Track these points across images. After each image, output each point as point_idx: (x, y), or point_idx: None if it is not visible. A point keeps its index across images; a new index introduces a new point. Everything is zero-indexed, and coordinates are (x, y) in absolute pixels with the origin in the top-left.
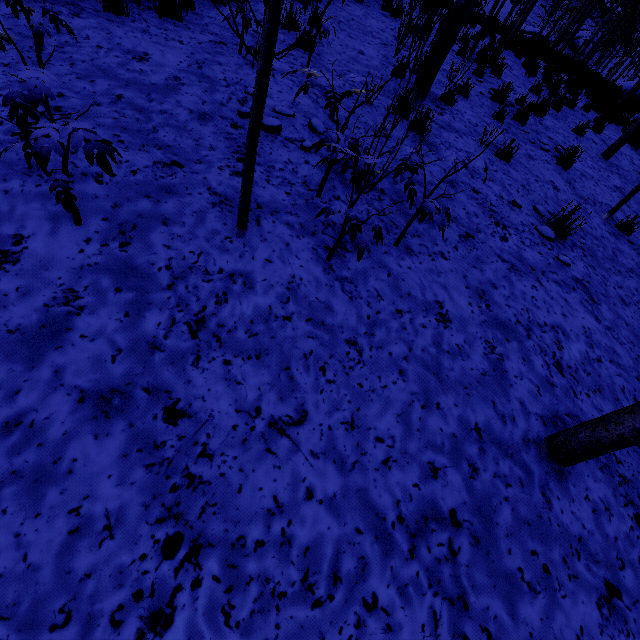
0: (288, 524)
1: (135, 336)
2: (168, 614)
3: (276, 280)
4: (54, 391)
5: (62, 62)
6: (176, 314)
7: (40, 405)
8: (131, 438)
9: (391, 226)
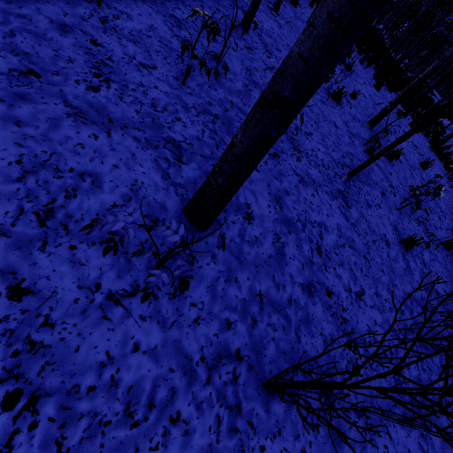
0: None
1: None
2: None
3: None
4: None
5: None
6: None
7: None
8: None
9: None
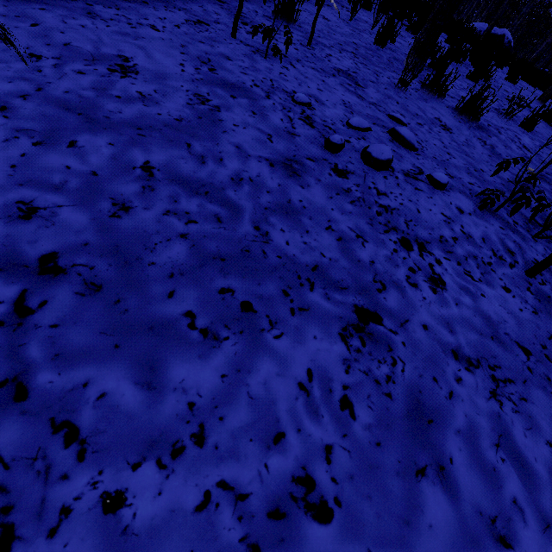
0: None
1: None
2: None
3: None
4: None
5: None
6: None
7: None
8: None
9: None
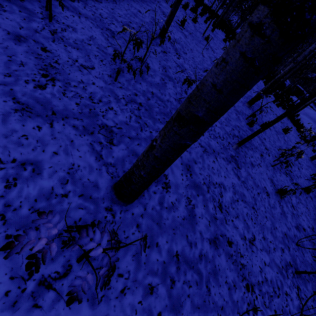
0: (97, 9)
1: None
2: (73, 1)
3: None
4: None
5: None
6: None
7: None
8: None
9: None
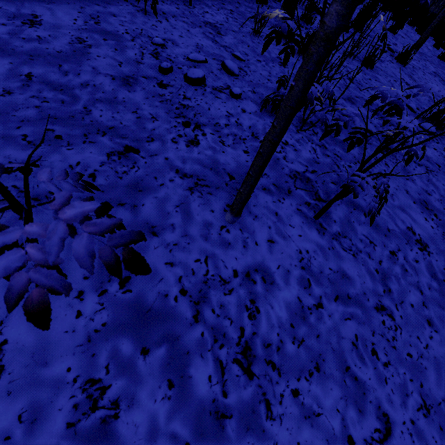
0: None
1: (193, 412)
2: None
3: (288, 262)
4: None
5: None
6: (219, 354)
7: None
8: None
9: (336, 159)
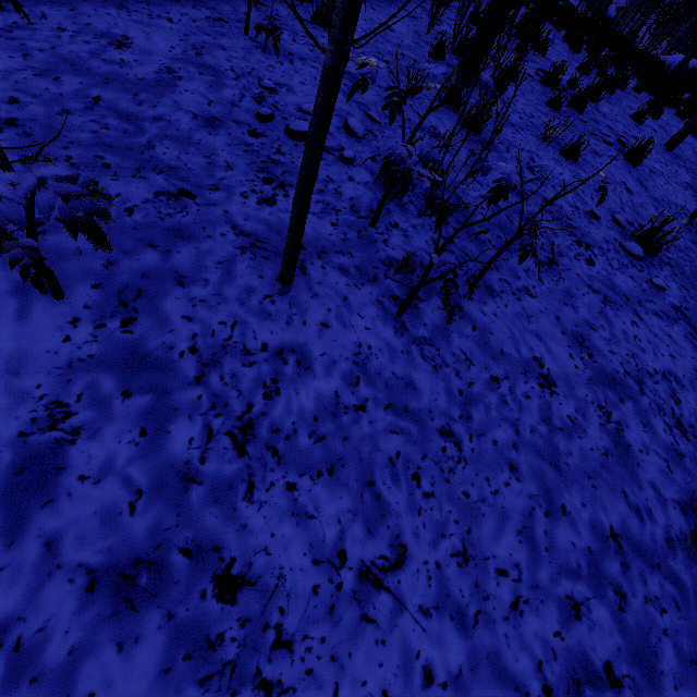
0: None
1: (159, 465)
2: None
3: (338, 353)
4: (47, 579)
5: (11, 52)
6: (212, 421)
7: (28, 608)
8: (172, 638)
9: (463, 258)
